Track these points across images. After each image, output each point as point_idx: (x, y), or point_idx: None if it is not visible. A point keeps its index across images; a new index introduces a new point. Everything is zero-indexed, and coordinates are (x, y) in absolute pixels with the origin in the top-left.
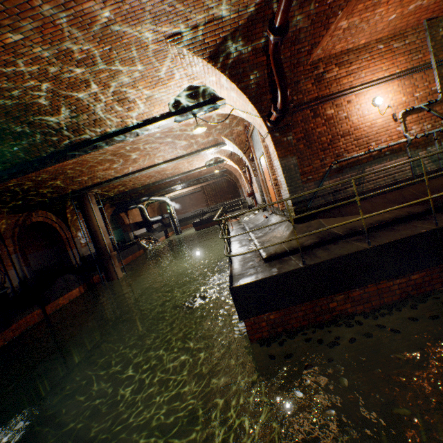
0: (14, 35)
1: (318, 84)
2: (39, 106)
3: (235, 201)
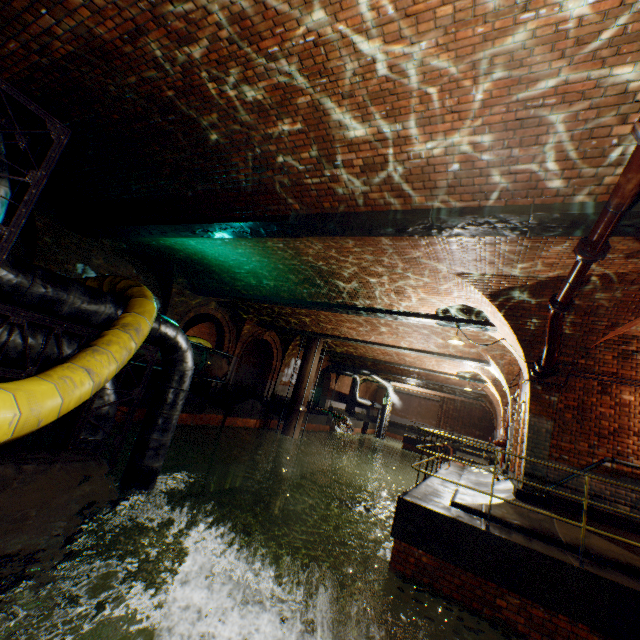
0: (358, 250)
1: (622, 360)
2: (341, 276)
3: (482, 443)
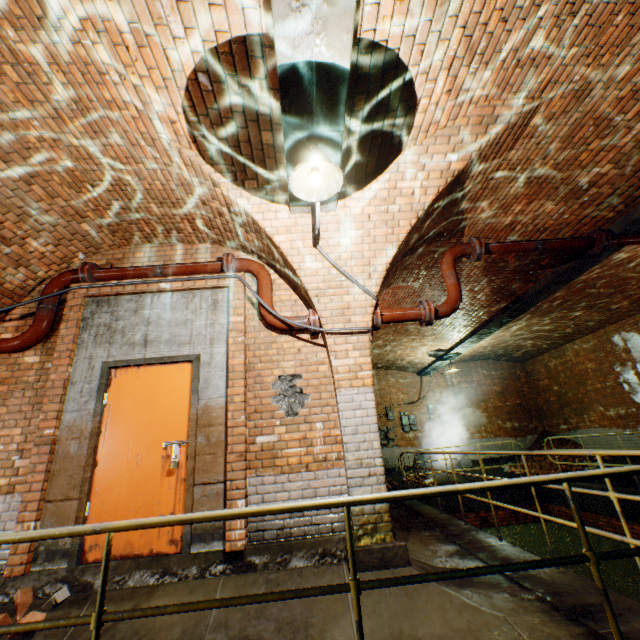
0: None
1: None
2: None
3: None
